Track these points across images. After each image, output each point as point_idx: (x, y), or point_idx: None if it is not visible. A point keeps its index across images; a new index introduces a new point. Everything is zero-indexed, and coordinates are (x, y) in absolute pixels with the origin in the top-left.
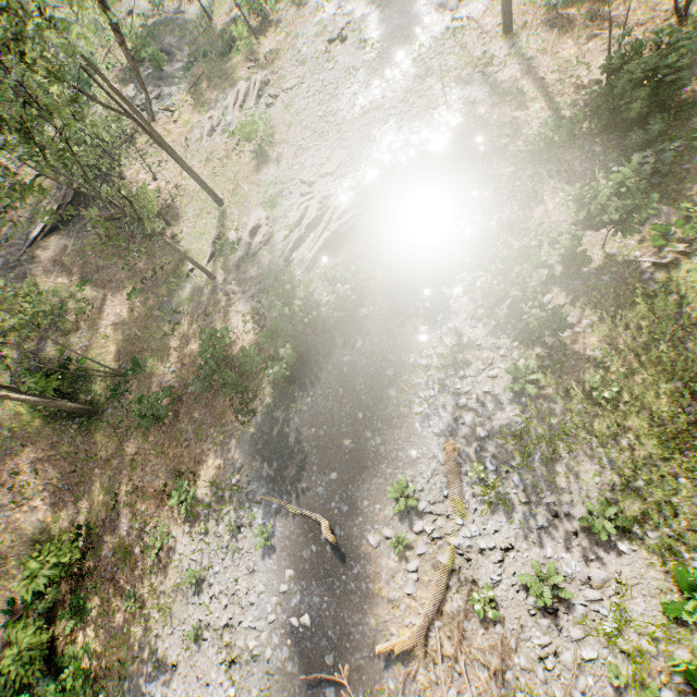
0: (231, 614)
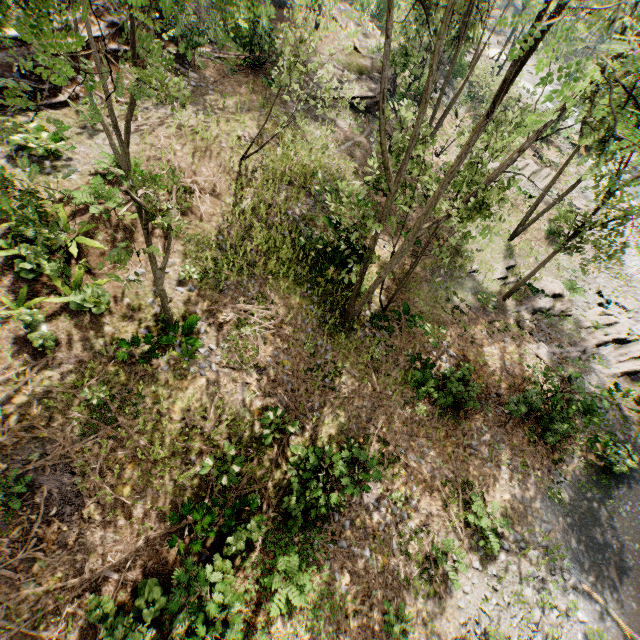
0: None
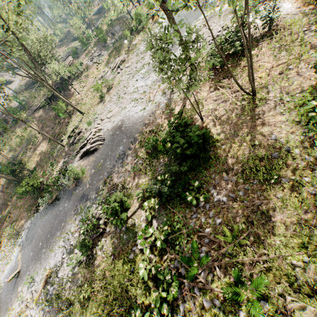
0: None
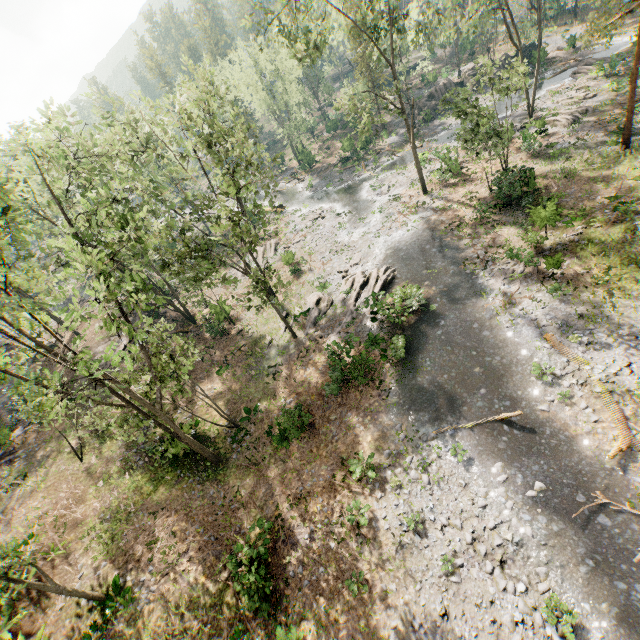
0: (471, 528)
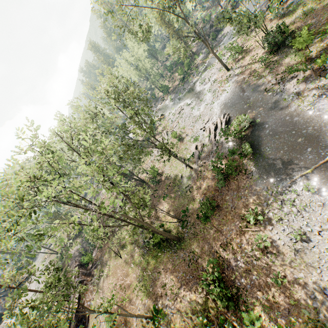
0: None
